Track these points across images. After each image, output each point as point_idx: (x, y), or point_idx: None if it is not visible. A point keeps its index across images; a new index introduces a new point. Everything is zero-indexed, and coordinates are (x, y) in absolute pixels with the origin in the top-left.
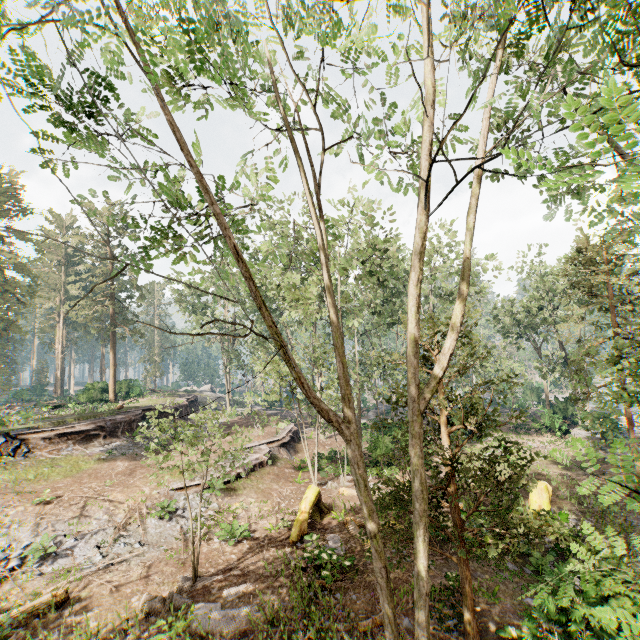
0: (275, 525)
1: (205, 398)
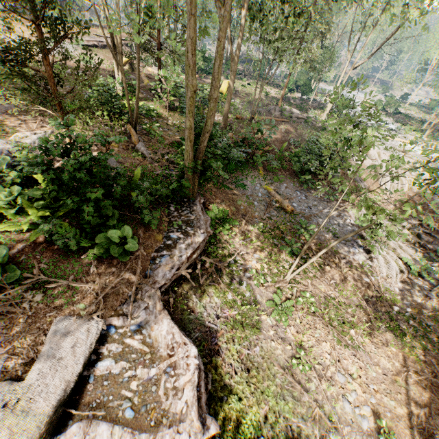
0: (109, 67)
1: (83, 5)
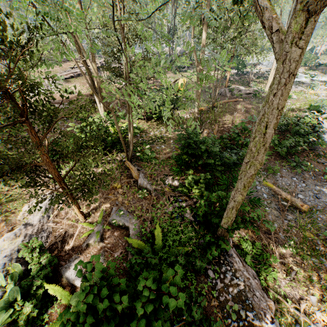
0: (86, 92)
1: None
